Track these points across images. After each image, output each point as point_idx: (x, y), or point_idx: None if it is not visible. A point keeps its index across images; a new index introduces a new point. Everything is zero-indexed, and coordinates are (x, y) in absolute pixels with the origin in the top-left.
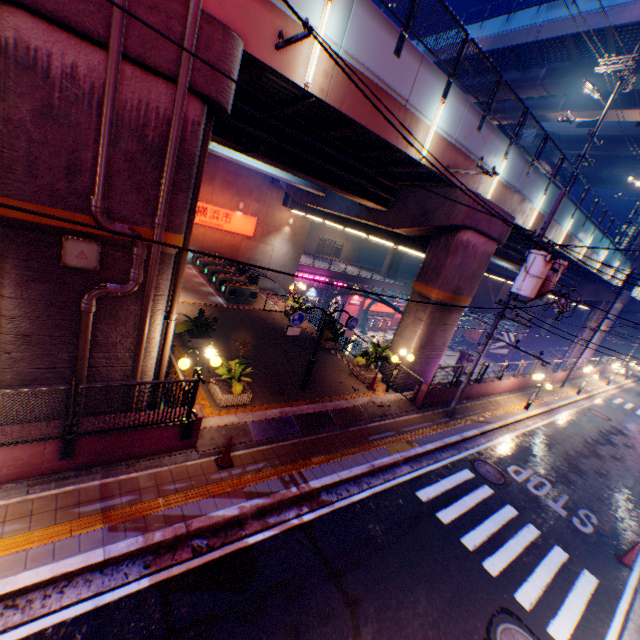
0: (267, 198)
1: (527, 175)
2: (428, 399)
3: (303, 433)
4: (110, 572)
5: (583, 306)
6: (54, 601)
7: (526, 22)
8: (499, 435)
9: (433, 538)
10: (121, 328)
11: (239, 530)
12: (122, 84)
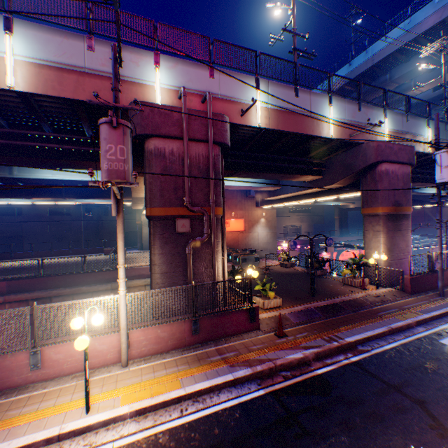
0: (245, 206)
1: (407, 121)
2: (415, 285)
3: (325, 316)
4: (239, 387)
5: None
6: (216, 399)
7: (361, 60)
8: None
9: None
10: (203, 263)
11: (307, 367)
12: (188, 150)
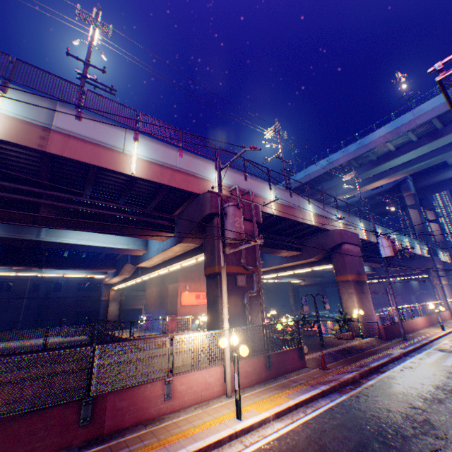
0: None
1: (349, 218)
2: (386, 333)
3: (344, 356)
4: (327, 396)
5: (422, 274)
6: (319, 403)
7: (302, 175)
8: (440, 340)
9: (449, 368)
10: (253, 313)
11: (359, 382)
12: None
